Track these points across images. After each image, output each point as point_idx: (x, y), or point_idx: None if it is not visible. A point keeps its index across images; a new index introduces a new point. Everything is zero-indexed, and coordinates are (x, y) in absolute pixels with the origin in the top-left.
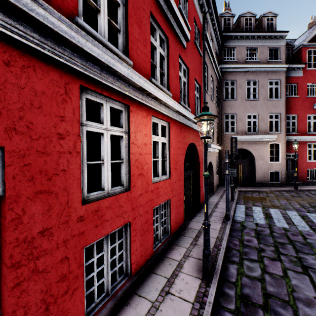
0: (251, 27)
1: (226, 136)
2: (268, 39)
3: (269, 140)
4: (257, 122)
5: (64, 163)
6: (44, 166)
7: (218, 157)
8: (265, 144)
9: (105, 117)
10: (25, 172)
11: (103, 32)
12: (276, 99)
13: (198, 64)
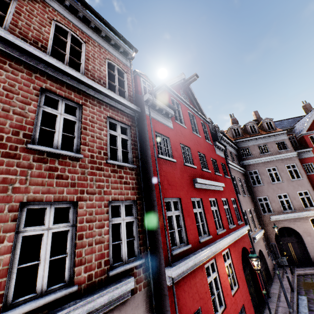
0: (256, 130)
1: (265, 217)
2: (272, 137)
3: (308, 216)
4: (289, 200)
5: (209, 304)
6: (206, 308)
7: (264, 238)
8: (306, 220)
9: (210, 271)
10: (204, 313)
11: (201, 231)
12: (298, 179)
13: (229, 186)
